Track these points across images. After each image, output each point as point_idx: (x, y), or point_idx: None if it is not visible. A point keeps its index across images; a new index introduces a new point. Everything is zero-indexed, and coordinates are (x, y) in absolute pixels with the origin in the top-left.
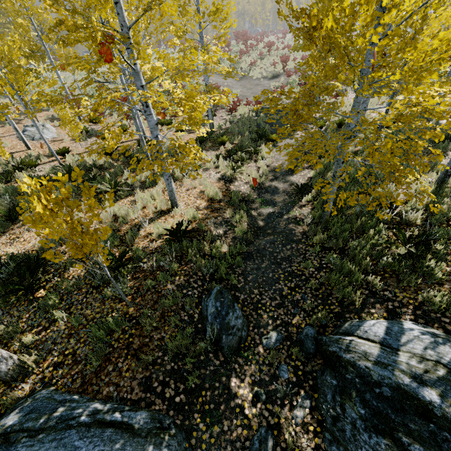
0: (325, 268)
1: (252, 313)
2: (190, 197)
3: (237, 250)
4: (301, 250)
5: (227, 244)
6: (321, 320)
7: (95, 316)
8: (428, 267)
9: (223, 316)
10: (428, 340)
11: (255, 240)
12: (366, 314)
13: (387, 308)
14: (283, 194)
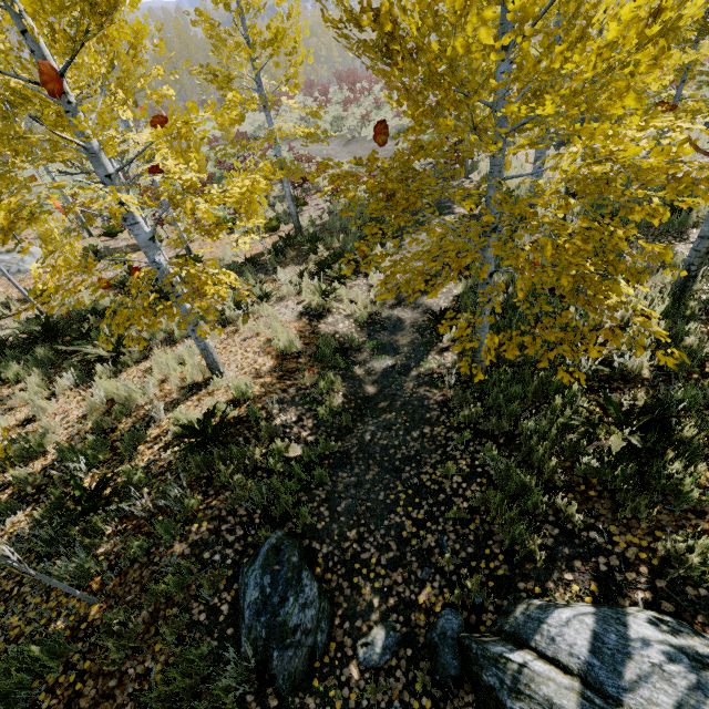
0: (481, 476)
1: (342, 586)
2: (247, 353)
3: (321, 451)
4: (438, 439)
5: (301, 440)
6: (472, 597)
7: (23, 631)
8: (672, 475)
9: (273, 608)
10: (682, 678)
11: (356, 426)
12: (553, 590)
13: (596, 570)
14: (411, 331)
